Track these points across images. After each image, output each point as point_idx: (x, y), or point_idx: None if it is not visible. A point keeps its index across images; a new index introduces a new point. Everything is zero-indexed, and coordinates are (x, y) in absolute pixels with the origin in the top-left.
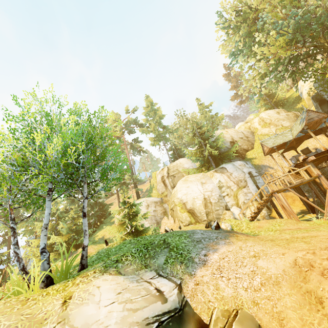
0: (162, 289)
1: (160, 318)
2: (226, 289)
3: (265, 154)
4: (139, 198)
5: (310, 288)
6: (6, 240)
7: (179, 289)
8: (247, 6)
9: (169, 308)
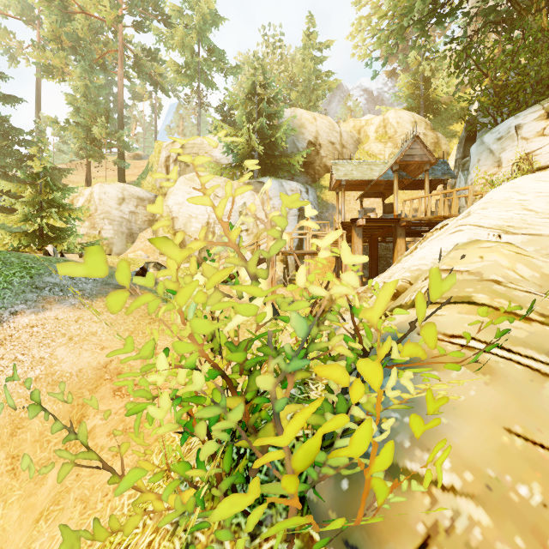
0: None
1: None
2: None
3: (331, 188)
4: (122, 180)
5: None
6: None
7: None
8: None
9: None
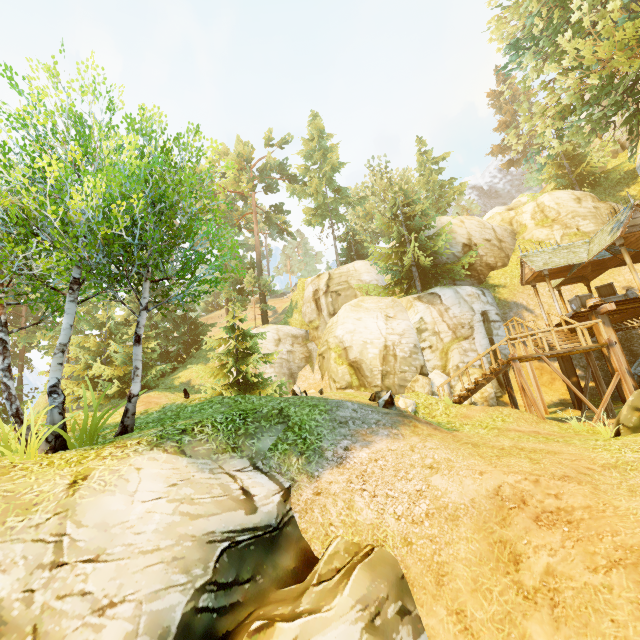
0: (252, 492)
1: (235, 535)
2: (365, 511)
3: (523, 282)
4: (266, 323)
5: (507, 536)
6: (16, 356)
7: (284, 496)
8: None
9: (256, 523)
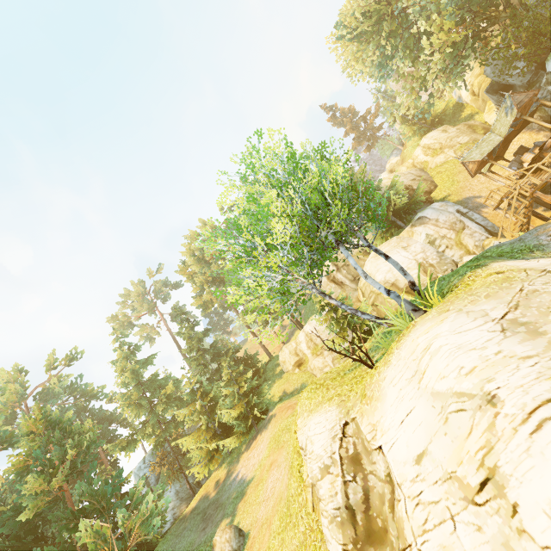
0: None
1: None
2: None
3: (472, 175)
4: (300, 324)
5: None
6: None
7: None
8: (372, 4)
9: None
